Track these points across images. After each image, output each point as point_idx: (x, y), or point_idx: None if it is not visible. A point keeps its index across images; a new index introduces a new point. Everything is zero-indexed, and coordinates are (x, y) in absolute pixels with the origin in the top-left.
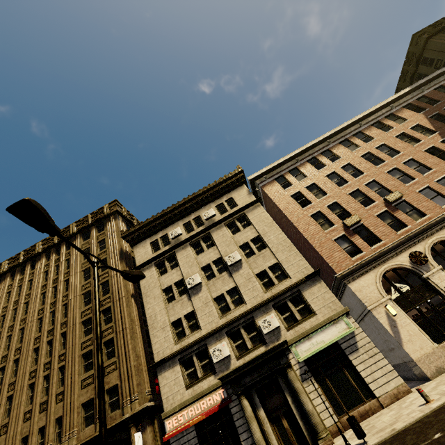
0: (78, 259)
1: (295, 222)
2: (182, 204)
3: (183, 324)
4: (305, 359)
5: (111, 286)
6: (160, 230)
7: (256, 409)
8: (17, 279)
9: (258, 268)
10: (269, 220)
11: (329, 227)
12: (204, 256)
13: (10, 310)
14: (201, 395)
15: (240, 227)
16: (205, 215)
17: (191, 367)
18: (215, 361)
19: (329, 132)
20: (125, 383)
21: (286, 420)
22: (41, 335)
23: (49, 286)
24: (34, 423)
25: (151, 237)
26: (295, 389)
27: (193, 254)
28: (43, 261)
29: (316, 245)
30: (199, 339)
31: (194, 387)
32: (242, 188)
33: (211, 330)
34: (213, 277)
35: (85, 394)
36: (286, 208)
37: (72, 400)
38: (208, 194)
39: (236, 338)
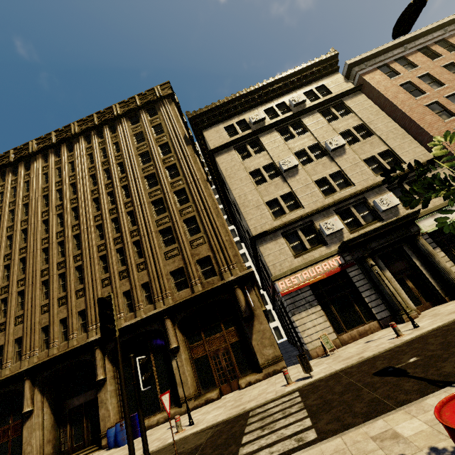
0: (130, 142)
1: (407, 112)
2: (263, 87)
3: (281, 203)
4: (427, 233)
5: (181, 170)
6: (236, 115)
7: (381, 270)
8: (52, 161)
9: (365, 154)
10: (374, 108)
11: (447, 118)
12: (296, 142)
13: (53, 190)
14: (314, 262)
15: (339, 114)
16: (294, 100)
17: (295, 241)
18: (328, 233)
19: (448, 17)
20: (219, 254)
21: (411, 281)
22: (102, 213)
23: (99, 167)
24: (117, 287)
25: (225, 122)
26: (429, 252)
27: (282, 139)
28: (83, 143)
29: (435, 134)
30: (305, 215)
31: (303, 256)
32: (336, 76)
33: (319, 207)
34: (309, 163)
35: (172, 264)
36: (394, 97)
37: (158, 269)
38: (295, 78)
39: (344, 216)
